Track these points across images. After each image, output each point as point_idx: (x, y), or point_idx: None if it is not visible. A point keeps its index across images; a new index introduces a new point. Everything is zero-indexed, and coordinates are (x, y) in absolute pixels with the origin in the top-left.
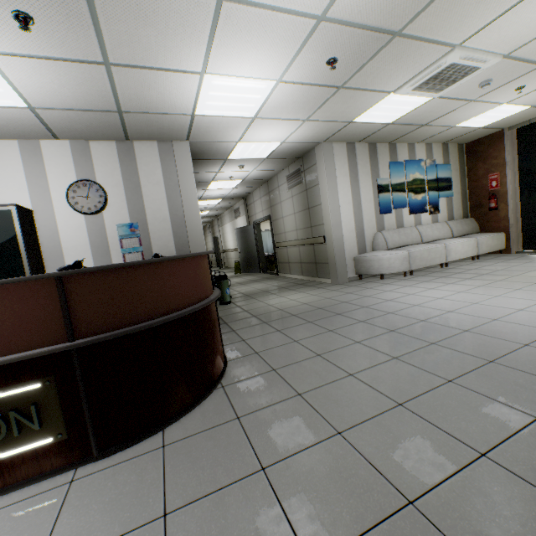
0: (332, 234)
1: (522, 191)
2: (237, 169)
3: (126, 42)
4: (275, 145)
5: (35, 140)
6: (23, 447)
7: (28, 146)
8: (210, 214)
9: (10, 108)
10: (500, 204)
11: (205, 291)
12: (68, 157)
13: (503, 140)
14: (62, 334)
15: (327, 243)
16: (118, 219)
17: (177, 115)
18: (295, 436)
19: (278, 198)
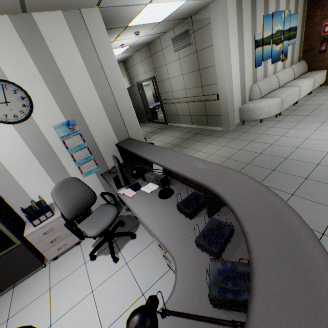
0: (227, 93)
1: None
2: (130, 36)
3: None
4: (179, 5)
5: None
6: None
7: None
8: None
9: None
10: (327, 47)
11: None
12: None
13: None
14: None
15: (221, 100)
16: (51, 119)
17: None
18: None
19: (162, 61)
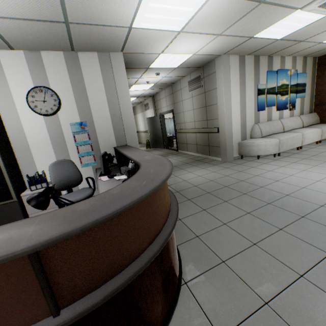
0: (225, 127)
1: None
2: (153, 76)
3: None
4: (187, 56)
5: None
6: None
7: None
8: None
9: None
10: None
11: (169, 202)
12: (23, 65)
13: None
14: (43, 309)
15: (220, 132)
16: (70, 118)
17: (117, 27)
18: None
19: (180, 98)
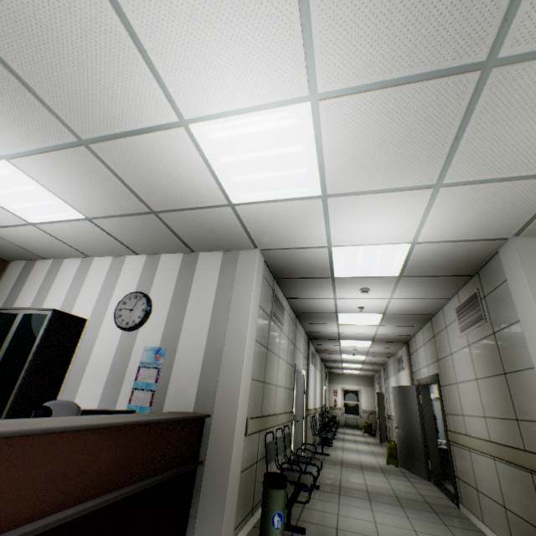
0: None
1: None
2: (361, 295)
3: (67, 98)
4: (402, 249)
5: (124, 256)
6: None
7: (117, 261)
8: (370, 360)
9: (78, 221)
10: None
11: None
12: (139, 269)
13: None
14: None
15: None
16: (149, 339)
17: (214, 208)
18: None
19: (446, 346)
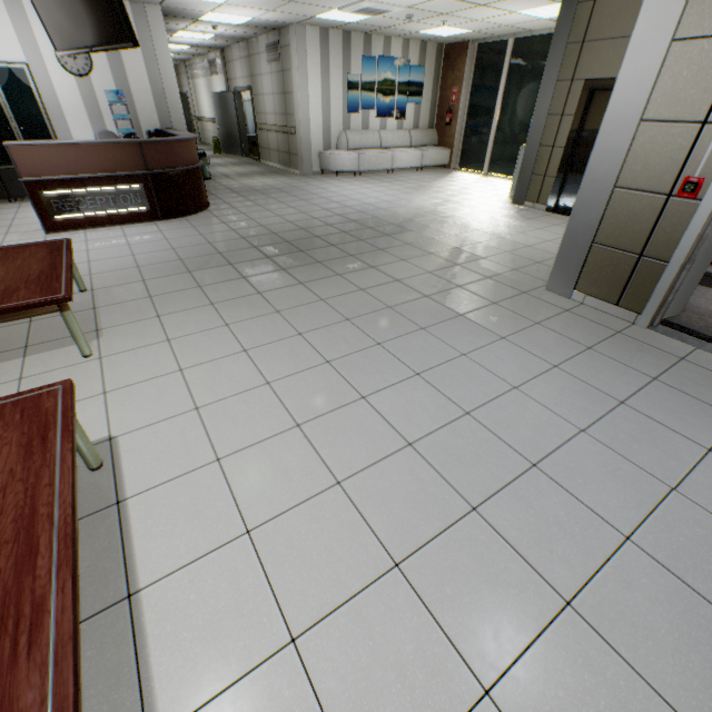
0: (301, 128)
1: (469, 112)
2: (210, 27)
3: None
4: (248, 19)
5: None
6: (136, 209)
7: None
8: (175, 58)
9: None
10: (453, 121)
11: (197, 160)
12: None
13: (467, 53)
14: (144, 168)
15: (297, 135)
16: (105, 84)
17: None
18: (237, 220)
19: (259, 69)
